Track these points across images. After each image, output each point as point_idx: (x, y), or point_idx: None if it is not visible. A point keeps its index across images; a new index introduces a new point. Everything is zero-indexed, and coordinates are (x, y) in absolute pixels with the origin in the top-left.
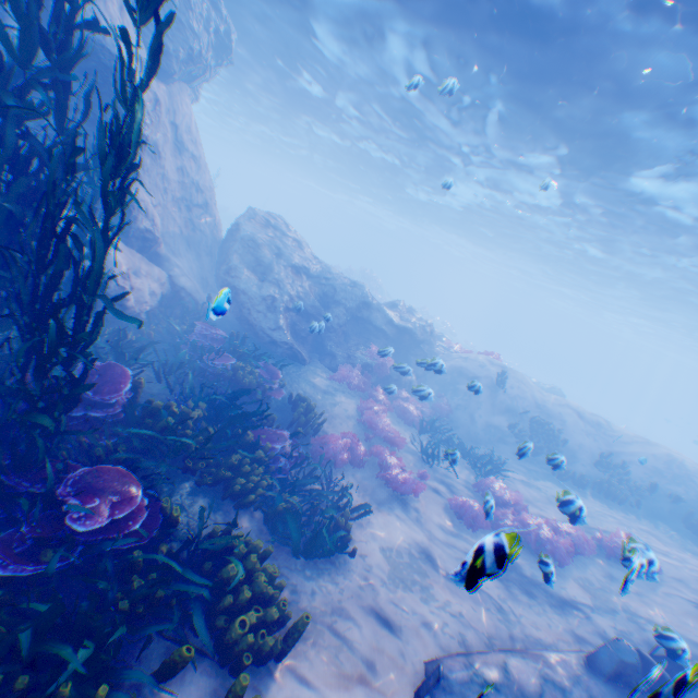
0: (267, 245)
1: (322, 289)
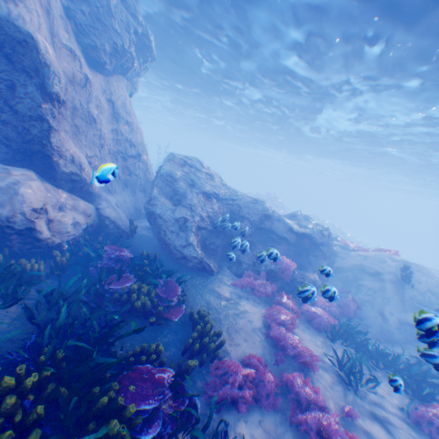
0: (182, 178)
1: (228, 207)
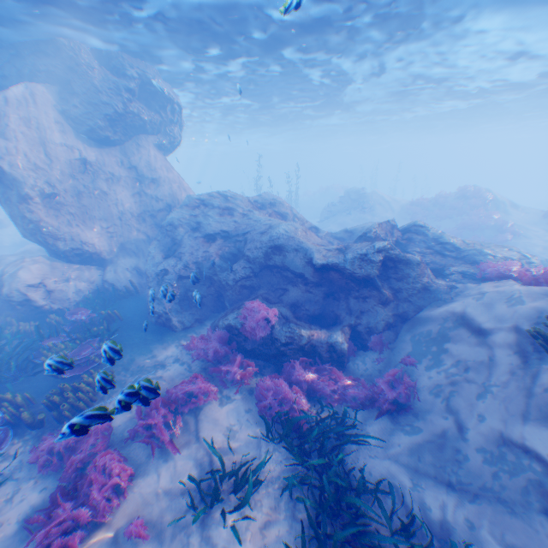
0: (185, 223)
1: (235, 246)
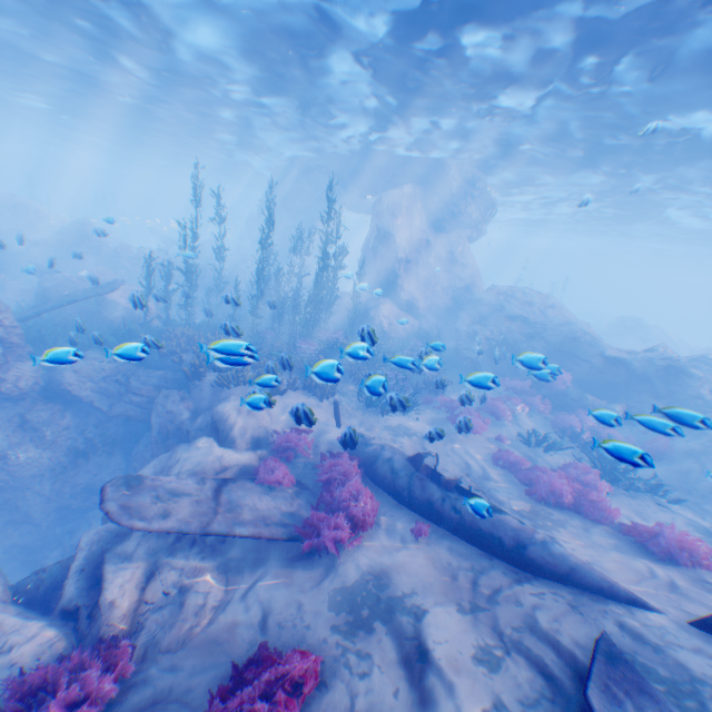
0: (489, 304)
1: (531, 330)
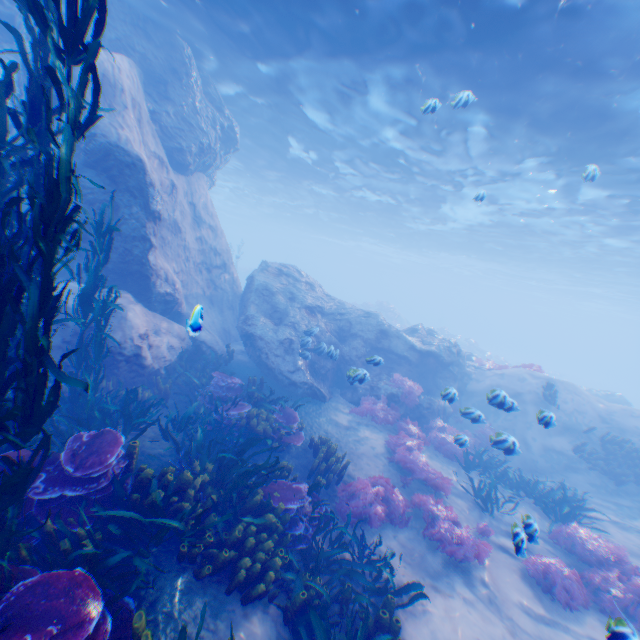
0: (279, 290)
1: (336, 323)
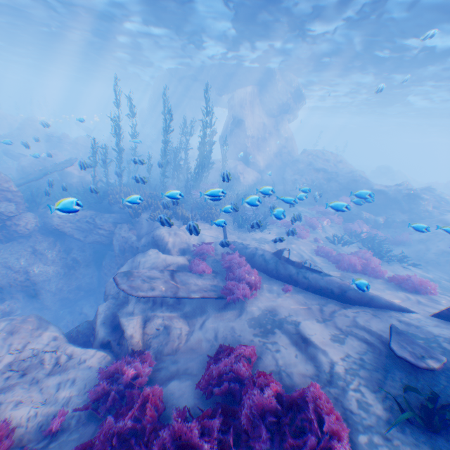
0: (303, 162)
1: (329, 176)
